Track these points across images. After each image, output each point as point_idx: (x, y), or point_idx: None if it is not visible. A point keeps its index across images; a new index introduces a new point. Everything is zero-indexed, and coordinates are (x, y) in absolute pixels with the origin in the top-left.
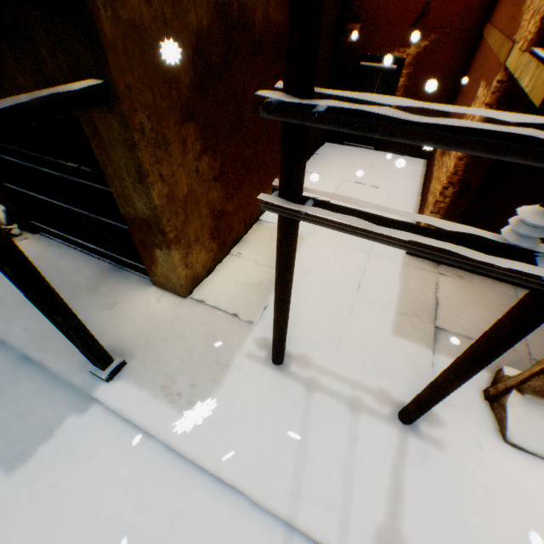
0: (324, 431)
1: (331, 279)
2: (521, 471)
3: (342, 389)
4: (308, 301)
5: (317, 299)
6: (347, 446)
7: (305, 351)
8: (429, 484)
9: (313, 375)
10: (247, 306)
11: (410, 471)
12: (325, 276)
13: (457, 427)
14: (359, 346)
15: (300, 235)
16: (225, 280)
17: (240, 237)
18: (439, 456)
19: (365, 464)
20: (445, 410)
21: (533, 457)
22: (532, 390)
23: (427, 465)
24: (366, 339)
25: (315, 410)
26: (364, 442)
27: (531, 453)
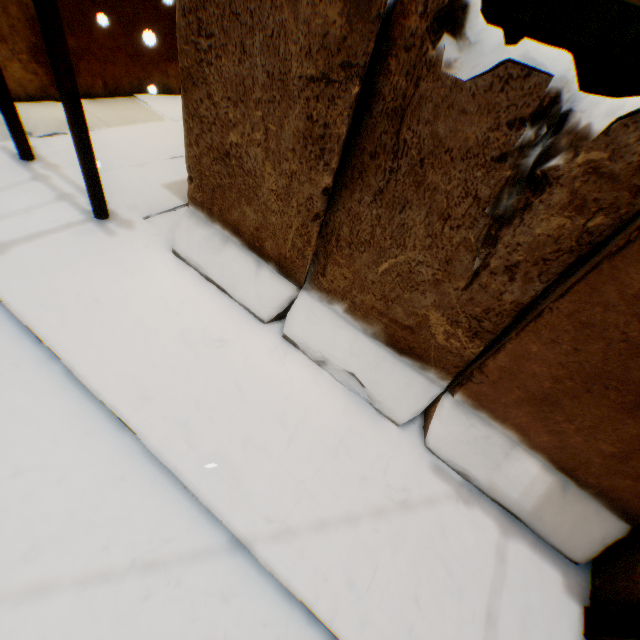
0: (16, 197)
1: (152, 145)
2: (163, 265)
3: (67, 188)
4: (109, 146)
5: (119, 148)
6: (26, 208)
7: (63, 163)
8: (72, 243)
9: (51, 174)
10: (42, 126)
11: (65, 234)
12: (148, 142)
13: (143, 234)
14: (121, 179)
15: (162, 117)
16: (42, 109)
17: (99, 98)
18: (103, 238)
19: (29, 219)
20: (145, 226)
21: (185, 265)
22: (190, 198)
23: (84, 237)
24: (133, 179)
25: (24, 187)
26: (45, 212)
27: (185, 260)
